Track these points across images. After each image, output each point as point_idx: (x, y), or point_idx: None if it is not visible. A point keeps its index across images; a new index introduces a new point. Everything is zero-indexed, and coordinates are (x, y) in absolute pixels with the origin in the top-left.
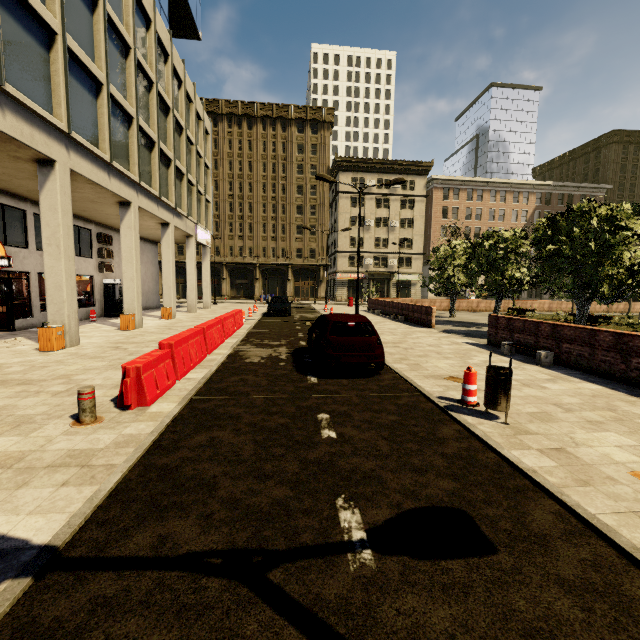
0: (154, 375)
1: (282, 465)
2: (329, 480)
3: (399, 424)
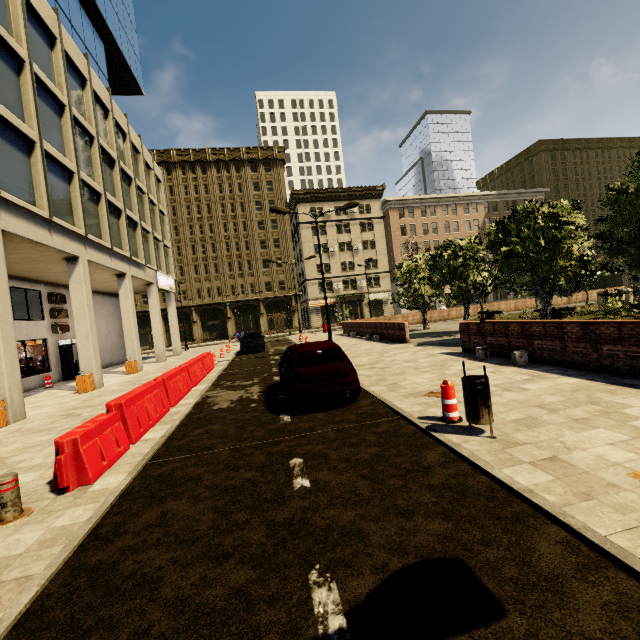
0: (98, 444)
1: (245, 536)
2: (301, 546)
3: (380, 457)
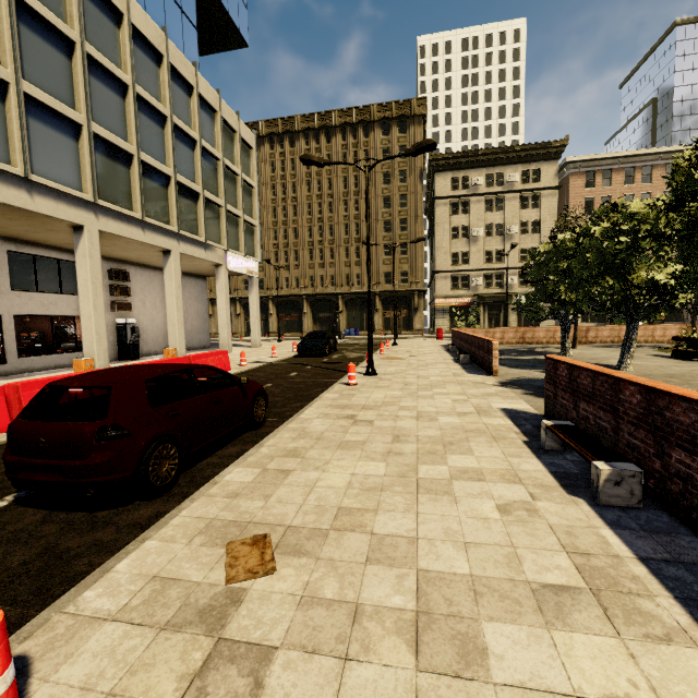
0: None
1: None
2: None
3: None
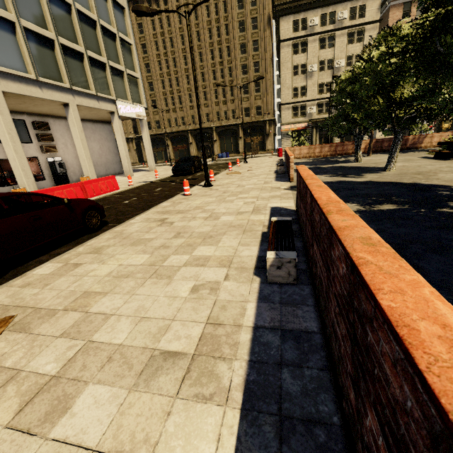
0: None
1: None
2: None
3: None
